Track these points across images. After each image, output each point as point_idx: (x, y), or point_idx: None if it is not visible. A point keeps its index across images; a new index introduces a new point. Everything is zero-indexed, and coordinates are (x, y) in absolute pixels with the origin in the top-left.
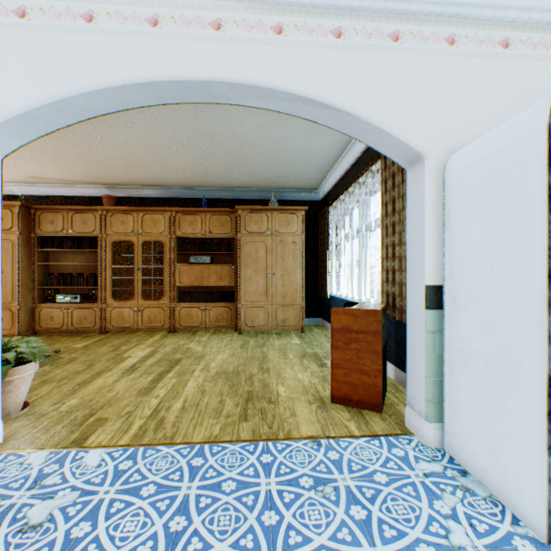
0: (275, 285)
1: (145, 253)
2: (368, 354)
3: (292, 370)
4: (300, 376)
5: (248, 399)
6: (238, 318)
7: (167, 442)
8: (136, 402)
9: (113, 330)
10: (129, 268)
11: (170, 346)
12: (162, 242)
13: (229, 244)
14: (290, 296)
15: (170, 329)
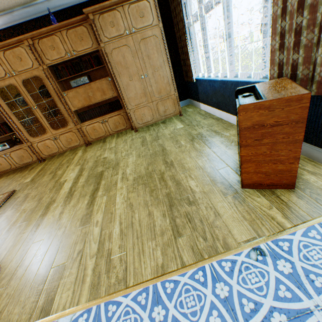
0: (149, 85)
1: (32, 91)
2: (285, 145)
3: (191, 159)
4: (200, 164)
5: (171, 206)
6: (131, 121)
7: (122, 288)
8: (82, 236)
9: (47, 157)
10: (28, 108)
11: (91, 161)
12: (38, 76)
13: (97, 59)
14: (164, 90)
15: (86, 144)
